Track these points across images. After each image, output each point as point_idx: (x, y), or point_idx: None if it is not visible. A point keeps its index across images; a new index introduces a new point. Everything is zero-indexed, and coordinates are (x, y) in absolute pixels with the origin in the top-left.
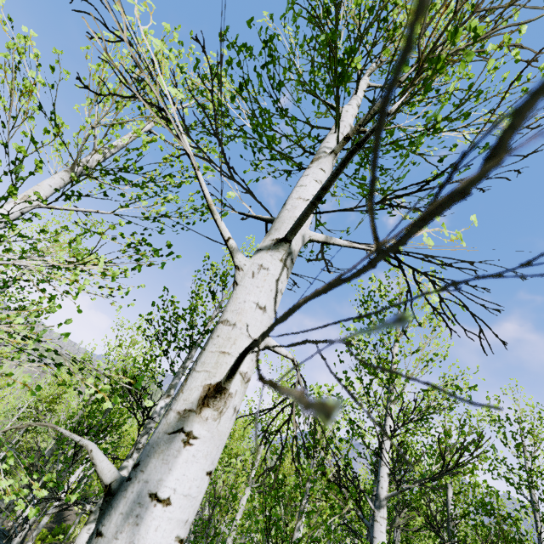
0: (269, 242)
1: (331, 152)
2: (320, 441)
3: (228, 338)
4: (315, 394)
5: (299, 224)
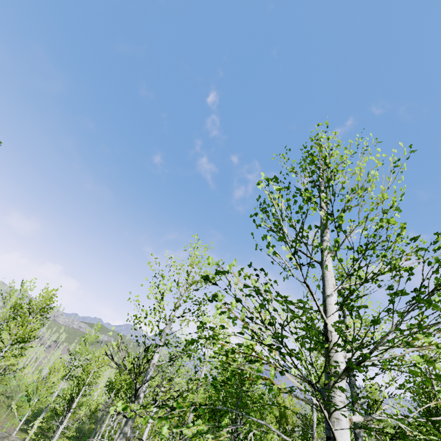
0: None
1: None
2: None
3: None
4: None
5: None
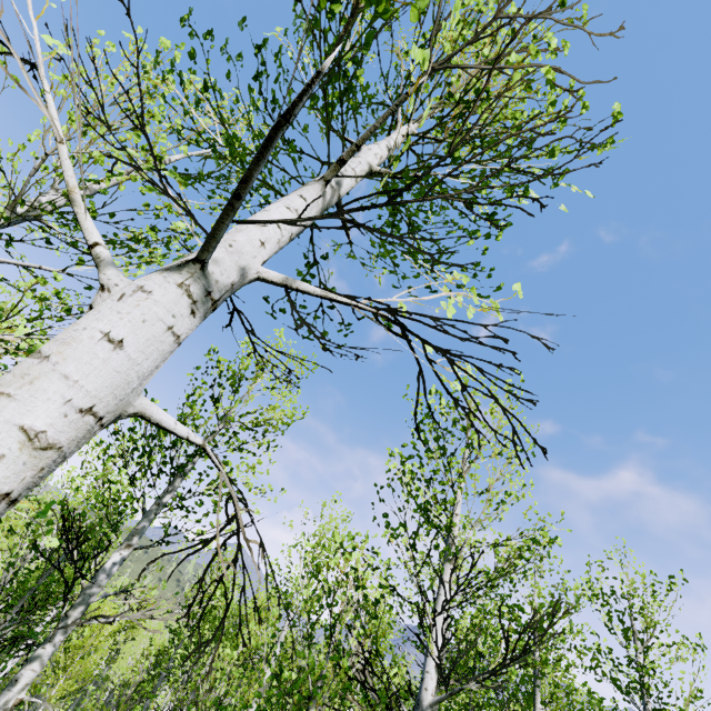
0: (174, 264)
1: (320, 179)
2: (342, 617)
3: (23, 375)
4: (337, 545)
5: (213, 235)
